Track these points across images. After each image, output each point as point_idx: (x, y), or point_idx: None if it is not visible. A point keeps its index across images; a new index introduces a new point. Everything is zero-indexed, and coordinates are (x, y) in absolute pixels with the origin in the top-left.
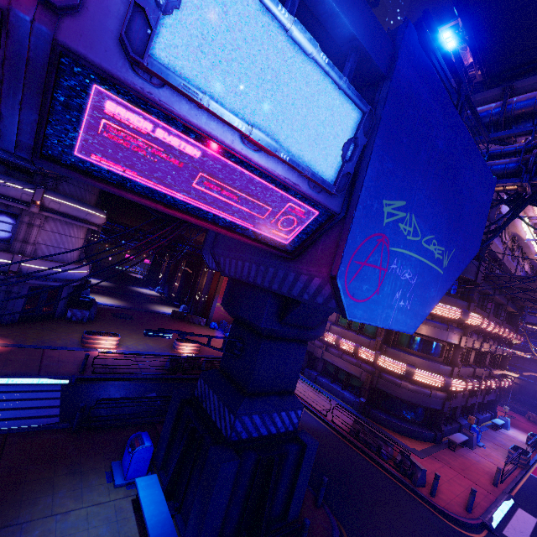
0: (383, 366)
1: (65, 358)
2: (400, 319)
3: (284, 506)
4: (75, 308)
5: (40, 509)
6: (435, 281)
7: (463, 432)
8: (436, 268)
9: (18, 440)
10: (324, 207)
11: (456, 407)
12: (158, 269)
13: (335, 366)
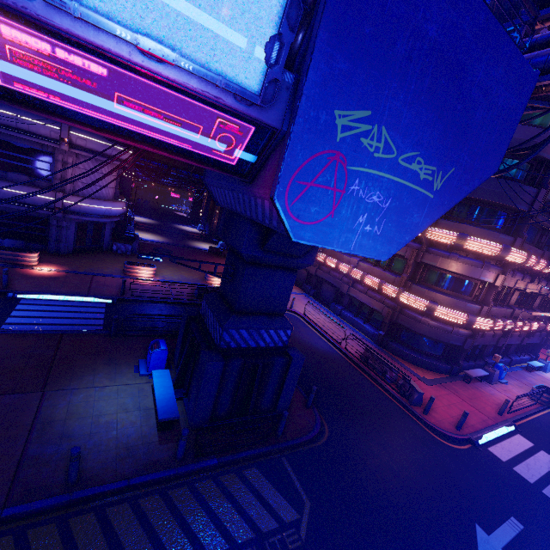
0: (404, 302)
1: (109, 283)
2: (366, 244)
3: (274, 402)
4: (122, 243)
5: (85, 383)
6: (419, 206)
7: (485, 369)
8: (422, 191)
9: (70, 339)
10: (259, 123)
11: (486, 346)
12: (199, 207)
13: (359, 301)
